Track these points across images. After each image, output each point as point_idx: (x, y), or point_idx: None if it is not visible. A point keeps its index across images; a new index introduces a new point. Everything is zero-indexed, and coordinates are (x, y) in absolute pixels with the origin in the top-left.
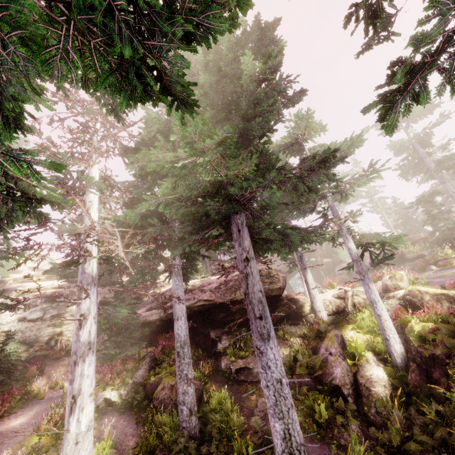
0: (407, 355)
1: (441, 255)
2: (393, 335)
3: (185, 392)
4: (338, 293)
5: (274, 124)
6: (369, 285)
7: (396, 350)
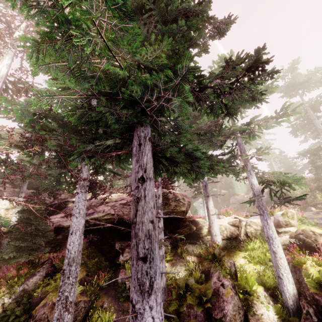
0: (299, 297)
1: (321, 199)
2: (287, 274)
3: (60, 318)
4: (233, 221)
5: (198, 37)
6: (267, 221)
7: (288, 290)
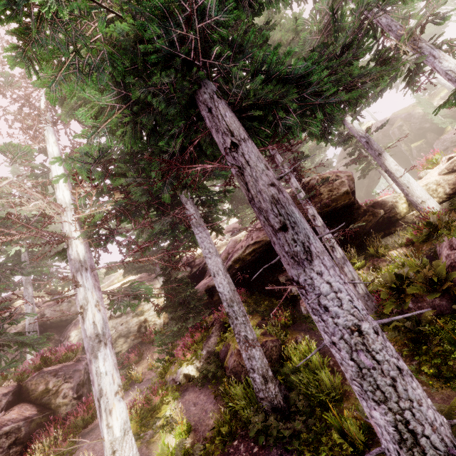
0: None
1: None
2: None
3: (250, 357)
4: (448, 165)
5: None
6: None
7: None
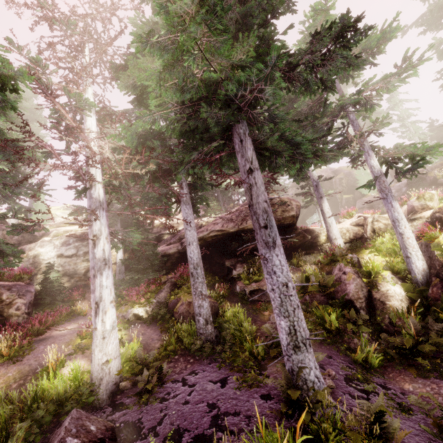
0: (429, 271)
1: None
2: (415, 252)
3: (200, 306)
4: (357, 220)
5: (280, 5)
6: (392, 203)
7: (417, 266)
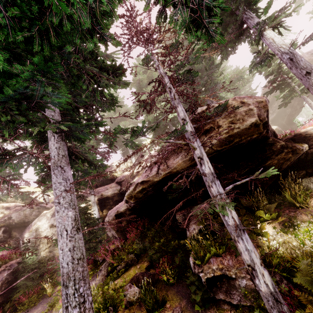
0: None
1: None
2: None
3: None
4: None
5: None
6: None
7: None
